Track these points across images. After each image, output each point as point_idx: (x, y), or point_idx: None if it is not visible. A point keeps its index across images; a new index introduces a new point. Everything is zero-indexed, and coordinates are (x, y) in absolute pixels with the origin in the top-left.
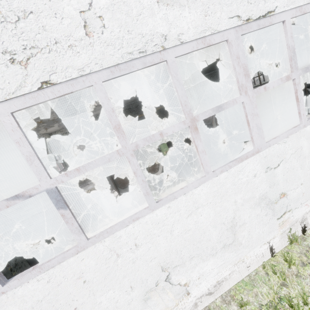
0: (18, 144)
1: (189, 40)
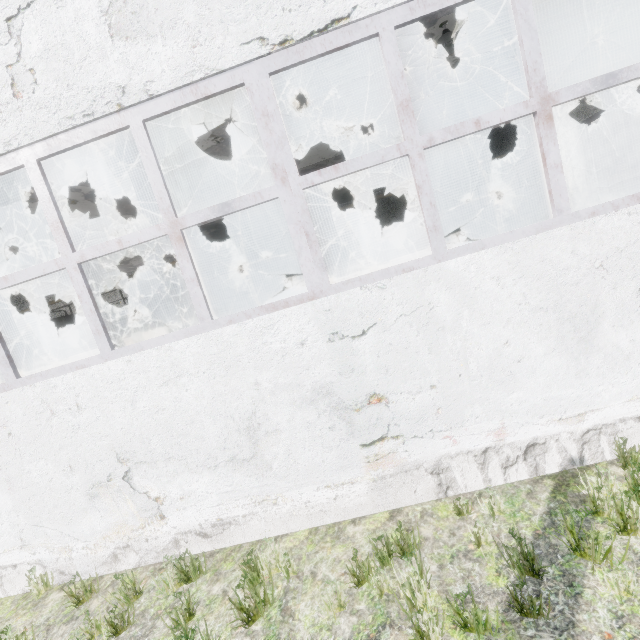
0: None
1: None
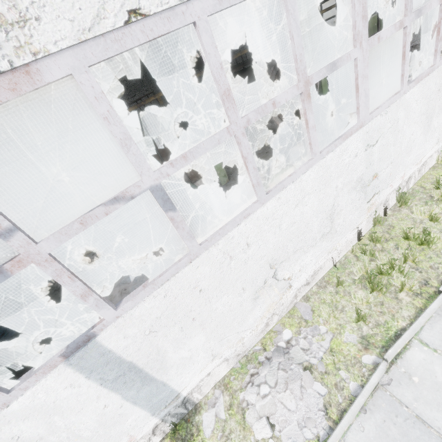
0: (106, 120)
1: None
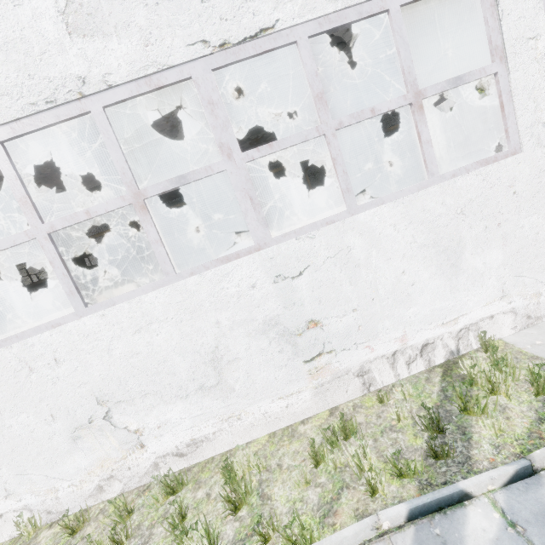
0: None
1: None
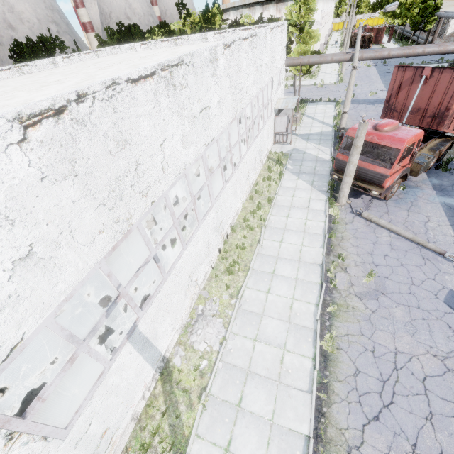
0: (144, 237)
1: (192, 162)
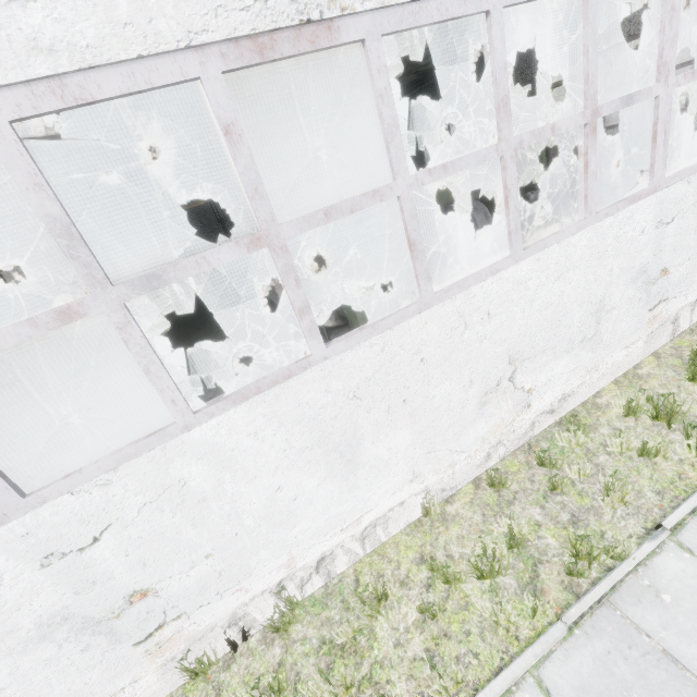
0: None
1: None
